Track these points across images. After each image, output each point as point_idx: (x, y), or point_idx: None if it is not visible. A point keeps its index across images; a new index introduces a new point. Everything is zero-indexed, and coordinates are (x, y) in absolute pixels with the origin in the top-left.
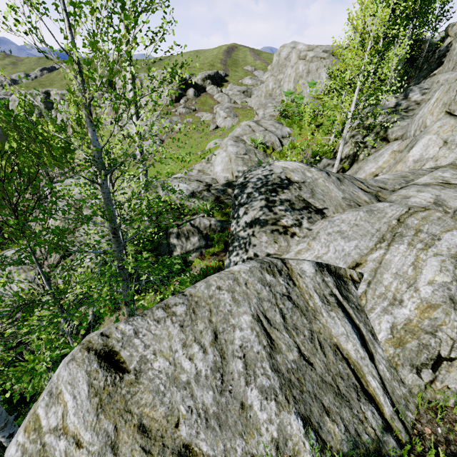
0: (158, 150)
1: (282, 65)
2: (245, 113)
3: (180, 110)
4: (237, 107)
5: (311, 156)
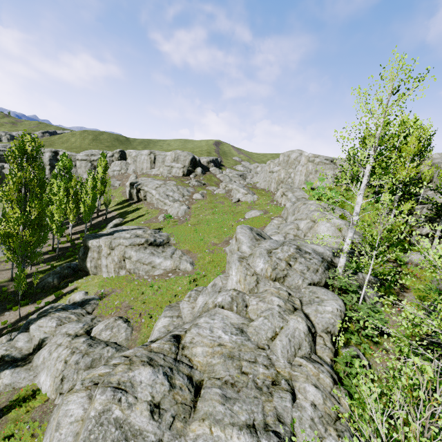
0: (187, 213)
1: (291, 163)
2: (259, 192)
3: (193, 182)
4: (250, 187)
5: (387, 232)
